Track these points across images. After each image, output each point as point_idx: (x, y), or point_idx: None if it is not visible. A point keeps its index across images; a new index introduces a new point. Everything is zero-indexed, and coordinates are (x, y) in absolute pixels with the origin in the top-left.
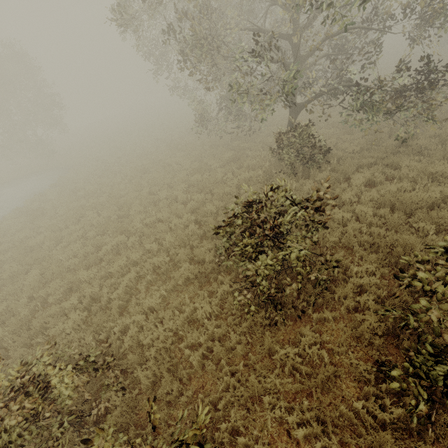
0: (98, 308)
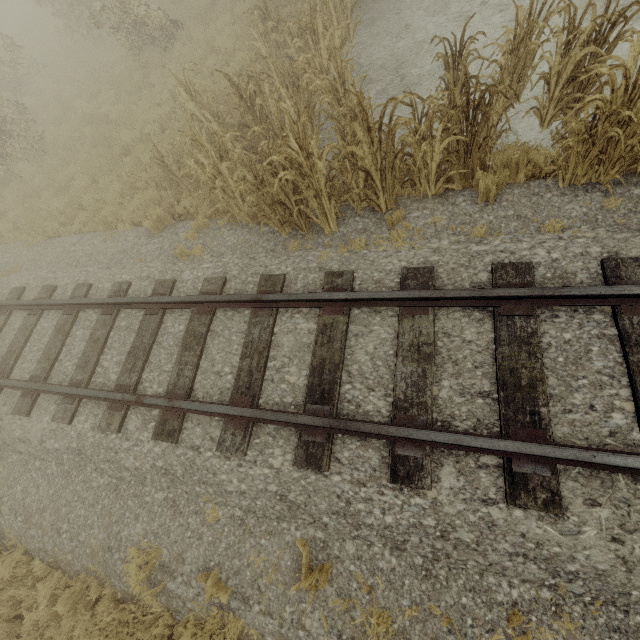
0: None
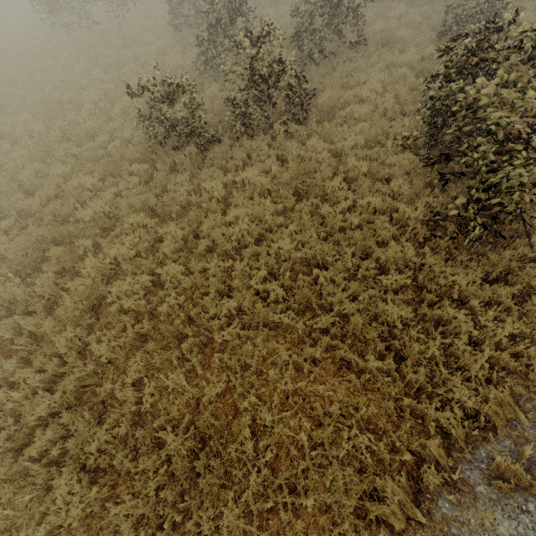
0: (131, 135)
